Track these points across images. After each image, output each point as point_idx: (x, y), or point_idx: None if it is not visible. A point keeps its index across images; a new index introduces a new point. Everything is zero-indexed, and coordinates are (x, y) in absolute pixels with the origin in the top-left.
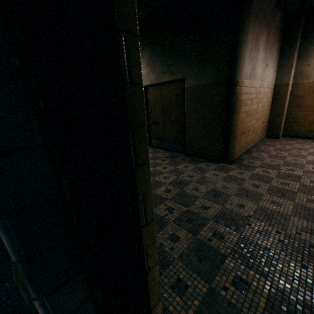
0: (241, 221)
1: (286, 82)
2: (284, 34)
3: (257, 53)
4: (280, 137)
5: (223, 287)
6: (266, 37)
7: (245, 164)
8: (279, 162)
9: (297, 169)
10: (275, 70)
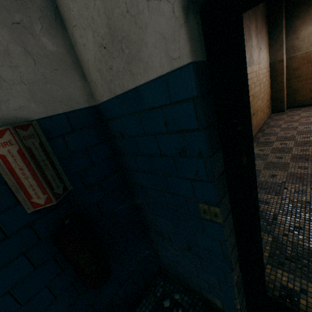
0: (277, 187)
1: (280, 59)
2: (269, 16)
3: (251, 42)
4: (285, 110)
5: (283, 234)
6: (255, 24)
7: (261, 141)
8: (293, 132)
9: (311, 135)
10: (267, 50)
